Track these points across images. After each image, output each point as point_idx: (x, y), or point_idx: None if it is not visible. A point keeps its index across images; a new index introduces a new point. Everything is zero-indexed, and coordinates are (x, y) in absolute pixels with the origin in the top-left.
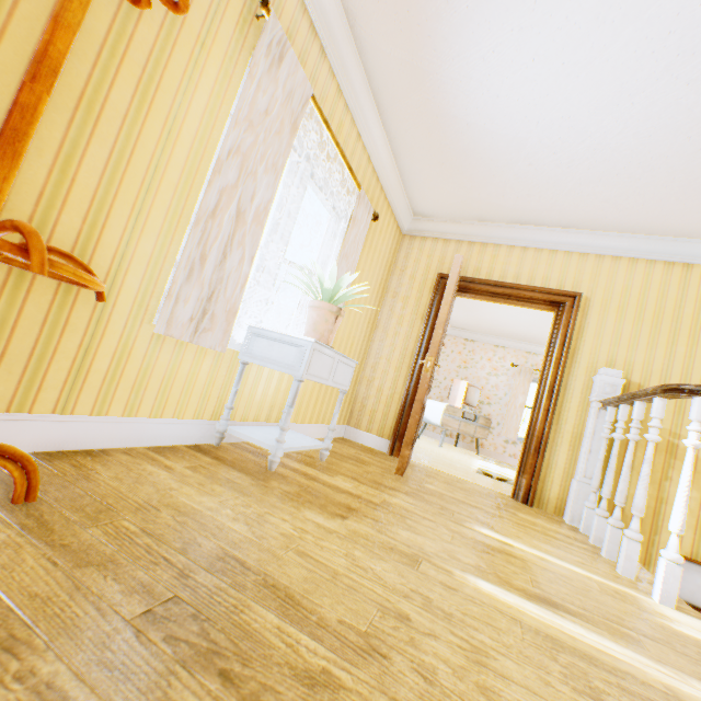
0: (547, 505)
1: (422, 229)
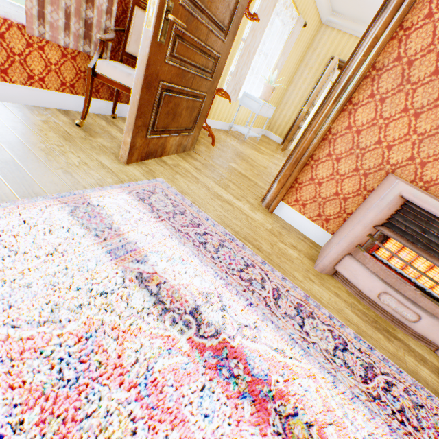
0: None
1: (333, 22)
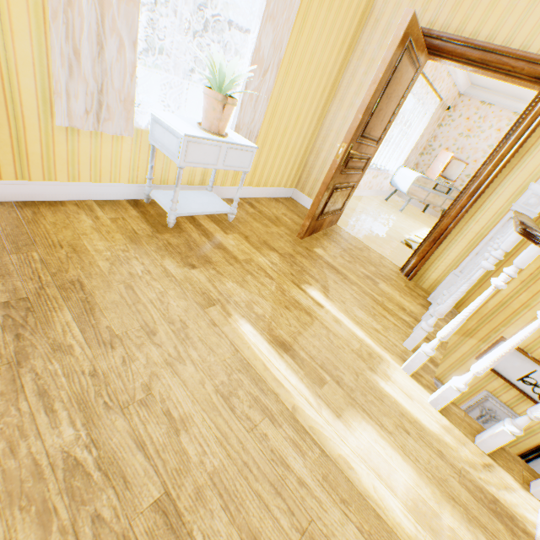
0: (424, 282)
1: None
